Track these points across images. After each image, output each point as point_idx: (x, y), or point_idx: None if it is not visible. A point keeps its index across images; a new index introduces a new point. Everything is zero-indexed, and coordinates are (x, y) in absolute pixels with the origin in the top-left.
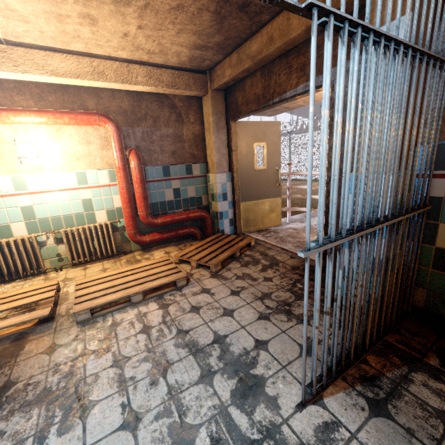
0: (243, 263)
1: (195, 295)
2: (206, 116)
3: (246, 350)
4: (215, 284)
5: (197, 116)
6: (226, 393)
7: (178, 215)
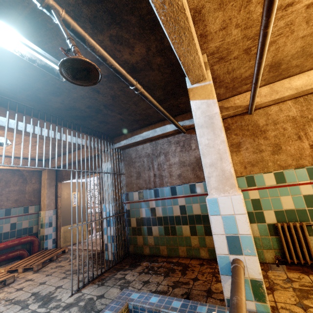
0: (58, 261)
1: (20, 284)
2: (43, 180)
3: (50, 291)
4: (36, 275)
5: (37, 179)
6: (35, 307)
7: (11, 241)
